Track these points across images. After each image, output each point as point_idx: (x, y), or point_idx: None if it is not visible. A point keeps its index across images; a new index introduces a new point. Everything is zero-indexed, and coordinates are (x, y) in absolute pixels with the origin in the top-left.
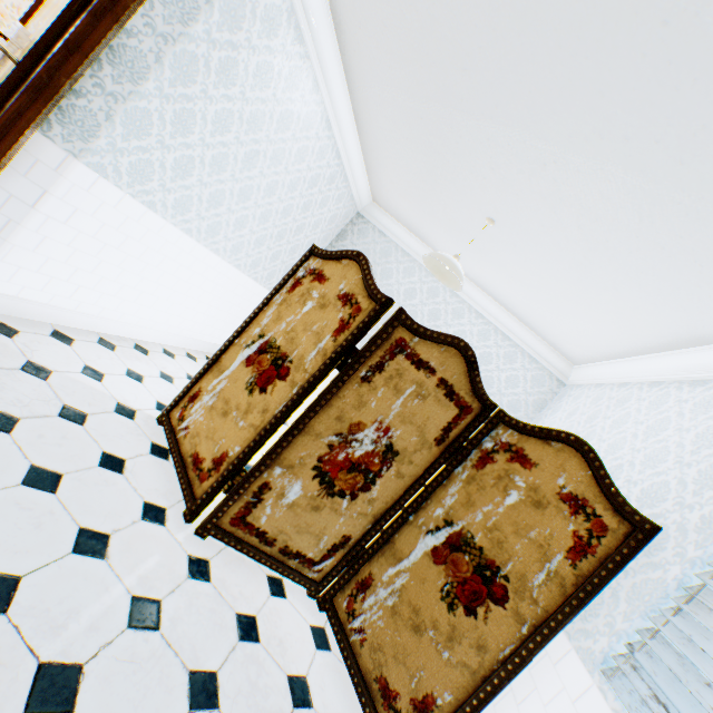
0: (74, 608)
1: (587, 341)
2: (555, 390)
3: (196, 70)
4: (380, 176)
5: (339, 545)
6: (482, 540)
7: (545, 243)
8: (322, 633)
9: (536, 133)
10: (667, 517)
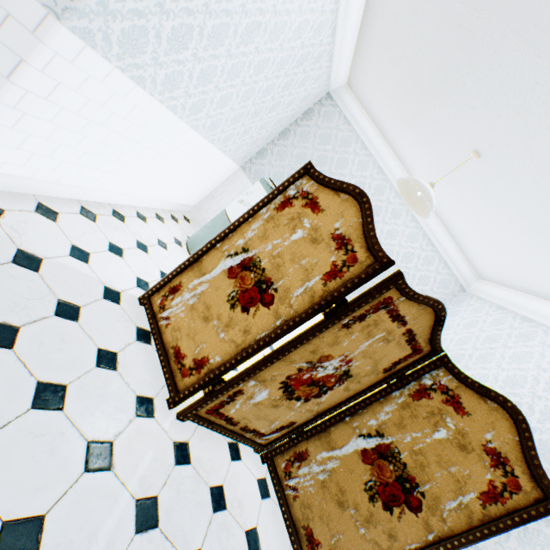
0: (92, 531)
1: (507, 272)
2: (455, 293)
3: None
4: (367, 64)
5: (285, 426)
6: (407, 459)
7: (526, 196)
8: (264, 483)
9: None
10: None
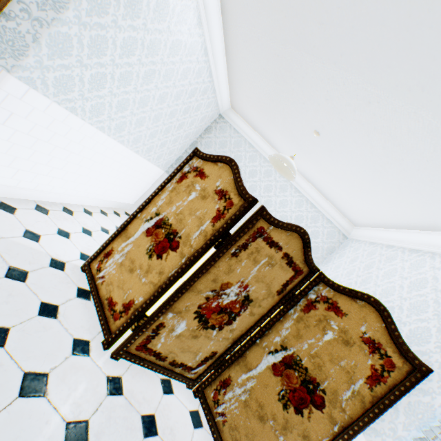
0: None
1: (368, 215)
2: (341, 241)
3: (108, 3)
4: (238, 91)
5: (209, 357)
6: (307, 363)
7: (354, 153)
8: (197, 415)
9: (369, 79)
10: (431, 356)
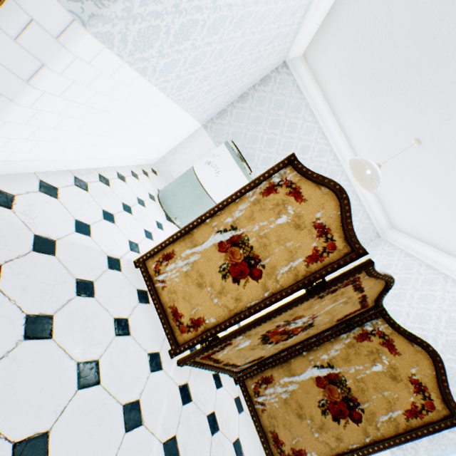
0: None
1: (418, 229)
2: (372, 238)
3: None
4: (328, 45)
5: (256, 359)
6: (351, 385)
7: (454, 182)
8: (239, 400)
9: None
10: None
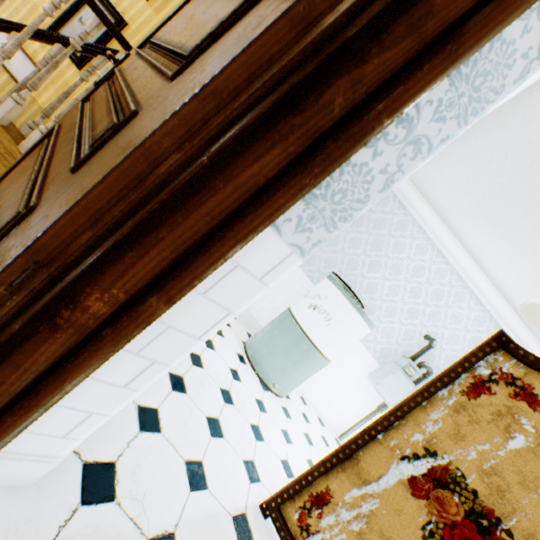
0: None
1: None
2: None
3: None
4: (449, 164)
5: None
6: None
7: None
8: None
9: None
10: None
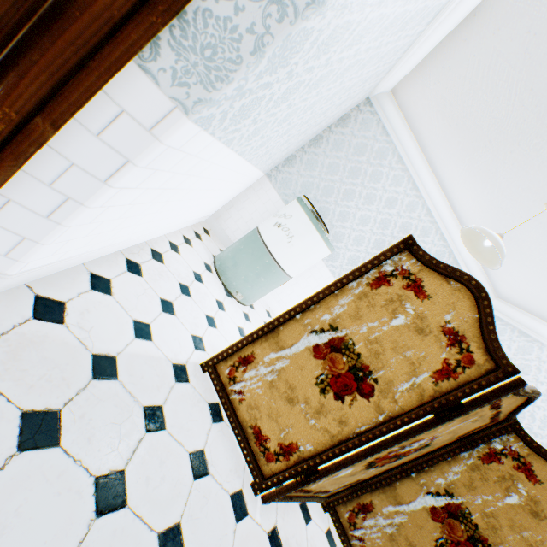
0: None
1: (537, 304)
2: None
3: None
4: (430, 83)
5: (352, 482)
6: (478, 520)
7: None
8: (330, 534)
9: None
10: None
